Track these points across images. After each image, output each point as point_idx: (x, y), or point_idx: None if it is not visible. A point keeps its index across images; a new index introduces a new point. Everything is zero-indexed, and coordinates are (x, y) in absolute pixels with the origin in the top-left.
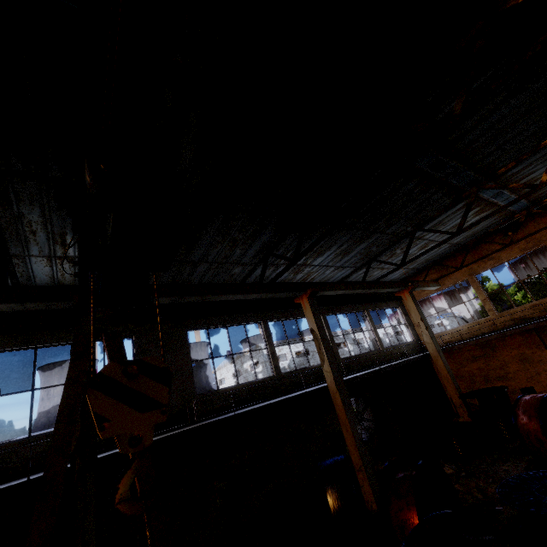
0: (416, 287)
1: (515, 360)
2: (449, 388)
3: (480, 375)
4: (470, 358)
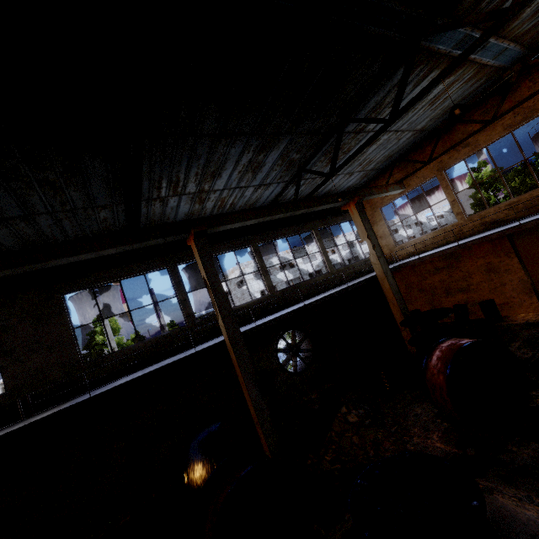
0: (365, 197)
1: (480, 270)
2: (394, 311)
3: (442, 288)
4: (432, 270)
